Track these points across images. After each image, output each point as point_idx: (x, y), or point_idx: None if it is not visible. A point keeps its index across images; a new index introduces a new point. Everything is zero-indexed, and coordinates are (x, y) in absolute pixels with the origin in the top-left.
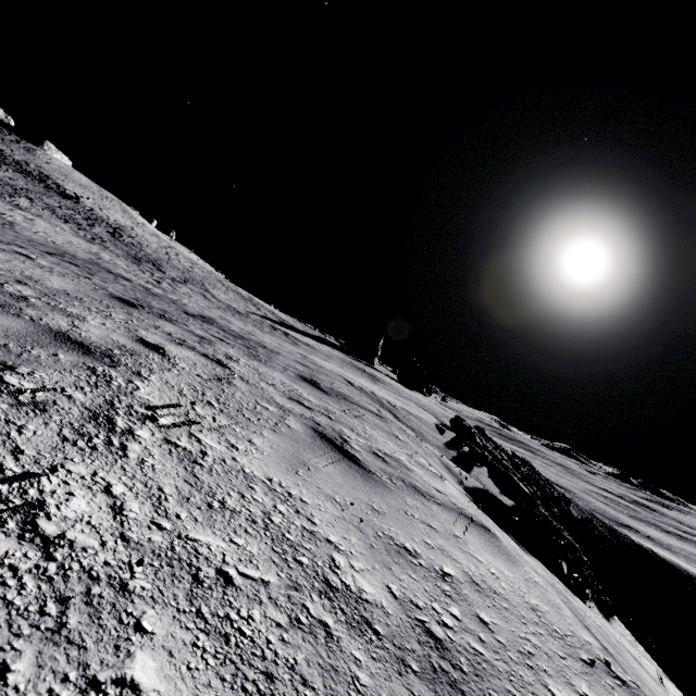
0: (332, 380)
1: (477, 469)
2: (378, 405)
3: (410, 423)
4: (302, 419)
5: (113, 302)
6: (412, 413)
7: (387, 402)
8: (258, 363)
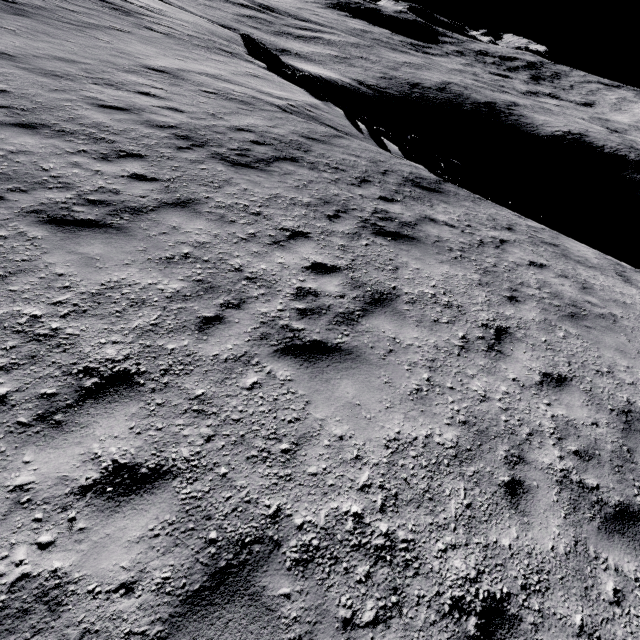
0: (351, 147)
1: (380, 140)
2: (319, 124)
3: (338, 126)
4: (536, 241)
5: (434, 250)
6: (313, 106)
7: (306, 110)
8: (437, 207)
